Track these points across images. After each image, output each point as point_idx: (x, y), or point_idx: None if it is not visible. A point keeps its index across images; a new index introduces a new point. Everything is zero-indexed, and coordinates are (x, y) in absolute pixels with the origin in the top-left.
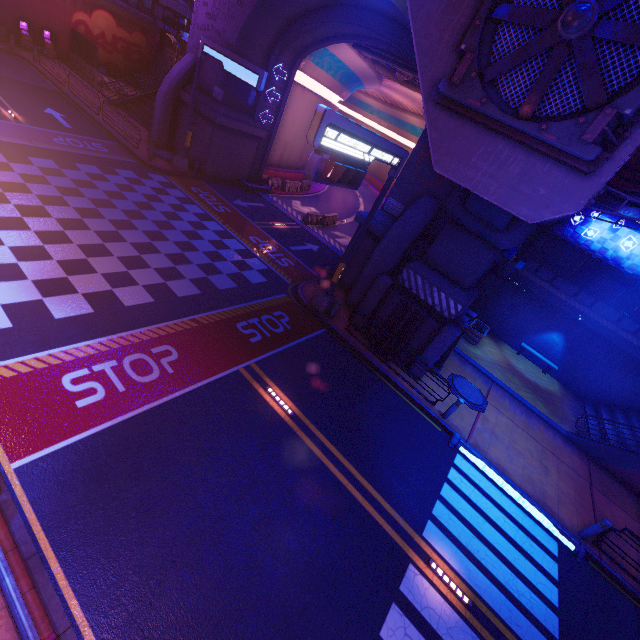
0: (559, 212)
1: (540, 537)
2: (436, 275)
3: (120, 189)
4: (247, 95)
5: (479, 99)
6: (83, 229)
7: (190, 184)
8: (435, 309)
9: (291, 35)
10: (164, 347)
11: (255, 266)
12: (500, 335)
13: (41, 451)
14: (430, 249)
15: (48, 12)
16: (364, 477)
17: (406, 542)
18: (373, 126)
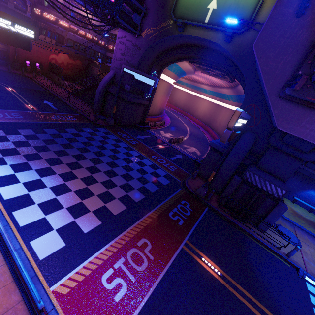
0: None
1: None
2: (266, 174)
3: (88, 140)
4: (148, 89)
5: (313, 97)
6: (80, 168)
7: (116, 131)
8: (268, 193)
9: (161, 59)
10: (142, 240)
11: (161, 173)
12: None
13: None
14: (261, 161)
15: (39, 55)
16: None
17: None
18: (184, 90)
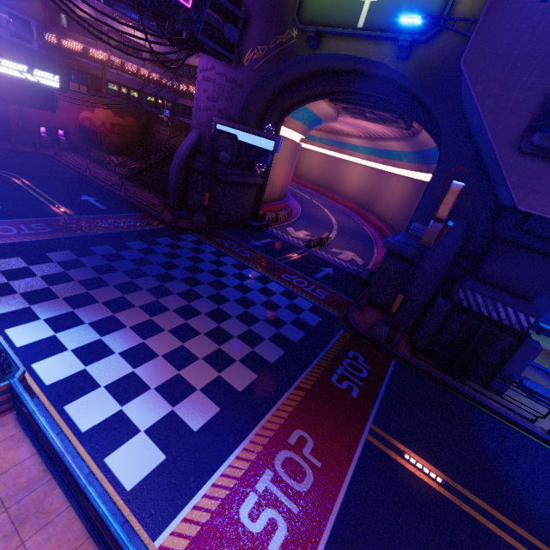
0: None
1: None
2: (496, 291)
3: (169, 258)
4: (265, 158)
5: None
6: (164, 311)
7: (212, 236)
8: (503, 323)
9: (280, 102)
10: (296, 433)
11: (304, 306)
12: None
13: None
14: (484, 268)
15: (61, 116)
16: None
17: None
18: (317, 150)
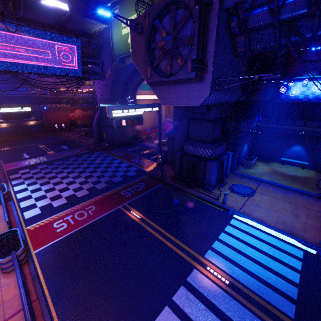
0: (204, 97)
1: (289, 250)
2: (196, 142)
3: (82, 161)
4: None
5: (157, 78)
6: (68, 178)
7: (109, 150)
8: (202, 156)
9: (127, 86)
10: (90, 207)
11: (132, 169)
12: (268, 159)
13: (43, 246)
14: (189, 133)
15: (62, 118)
16: (174, 236)
17: (193, 260)
18: None
